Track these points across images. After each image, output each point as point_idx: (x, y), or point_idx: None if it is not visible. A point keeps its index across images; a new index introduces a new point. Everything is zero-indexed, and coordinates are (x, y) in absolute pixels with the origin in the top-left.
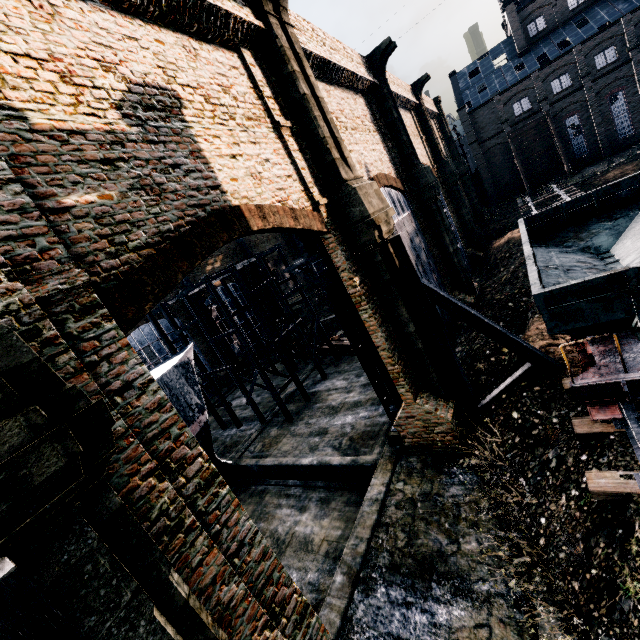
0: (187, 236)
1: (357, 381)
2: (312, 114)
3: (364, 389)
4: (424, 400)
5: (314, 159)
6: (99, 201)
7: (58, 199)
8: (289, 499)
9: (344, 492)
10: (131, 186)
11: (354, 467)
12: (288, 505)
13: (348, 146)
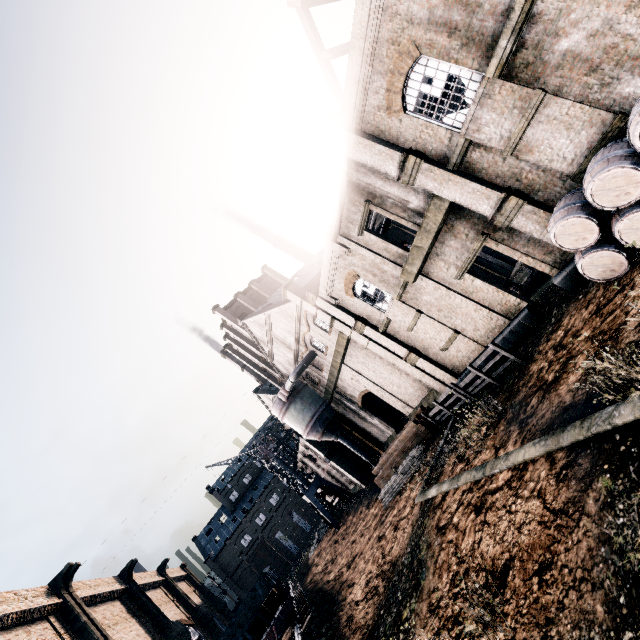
0: None
1: None
2: (90, 629)
3: None
4: None
5: None
6: None
7: None
8: None
9: None
10: None
11: None
12: None
13: (112, 637)
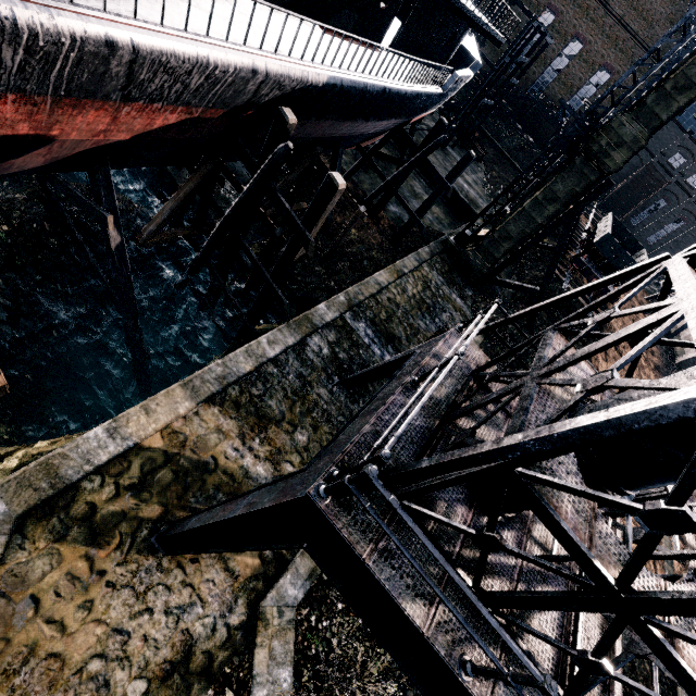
0: None
1: (471, 174)
2: None
3: (474, 183)
4: None
5: None
6: None
7: None
8: (420, 182)
9: (447, 209)
10: None
11: (466, 206)
12: (420, 184)
13: None
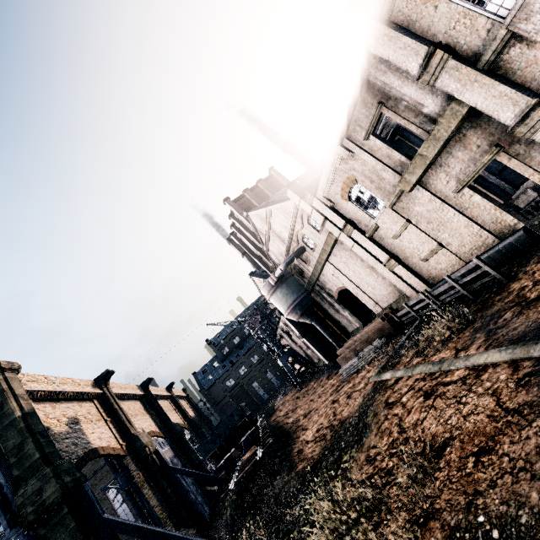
0: (84, 455)
1: None
2: (119, 414)
3: None
4: (182, 530)
5: (120, 429)
6: (66, 448)
7: (60, 448)
8: None
9: None
10: (71, 444)
11: None
12: None
13: (133, 422)
